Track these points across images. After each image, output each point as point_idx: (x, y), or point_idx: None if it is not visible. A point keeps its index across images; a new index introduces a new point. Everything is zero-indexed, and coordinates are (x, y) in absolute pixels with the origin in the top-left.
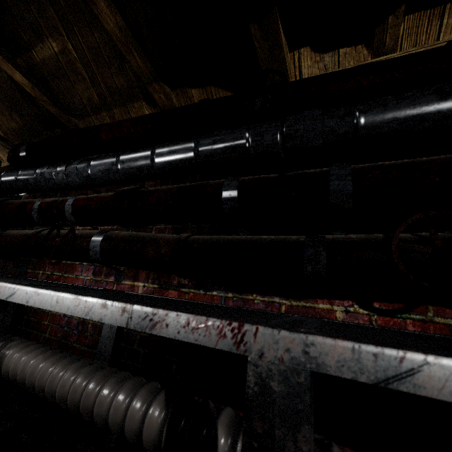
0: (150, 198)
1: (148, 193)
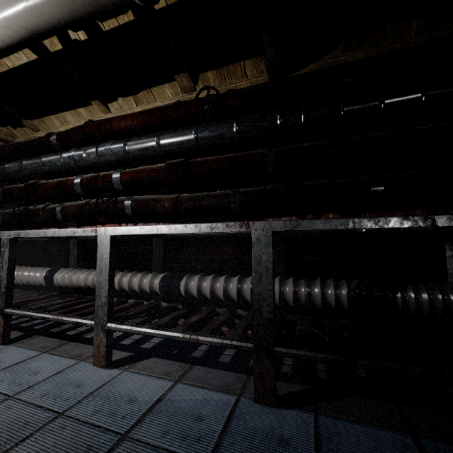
0: None
1: None
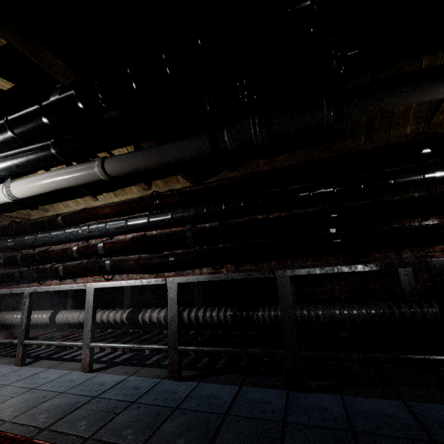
0: None
1: None
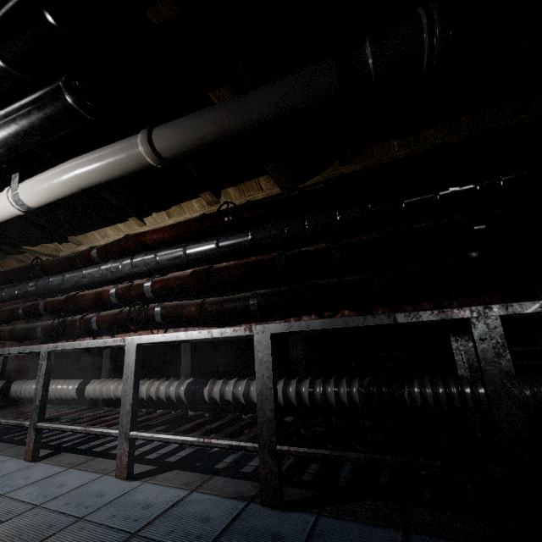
0: (2, 314)
1: (2, 311)
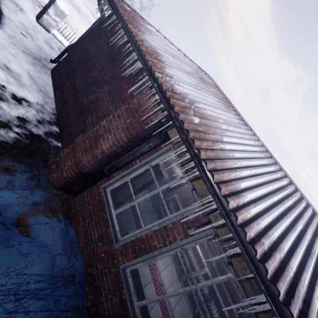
0: None
1: None
